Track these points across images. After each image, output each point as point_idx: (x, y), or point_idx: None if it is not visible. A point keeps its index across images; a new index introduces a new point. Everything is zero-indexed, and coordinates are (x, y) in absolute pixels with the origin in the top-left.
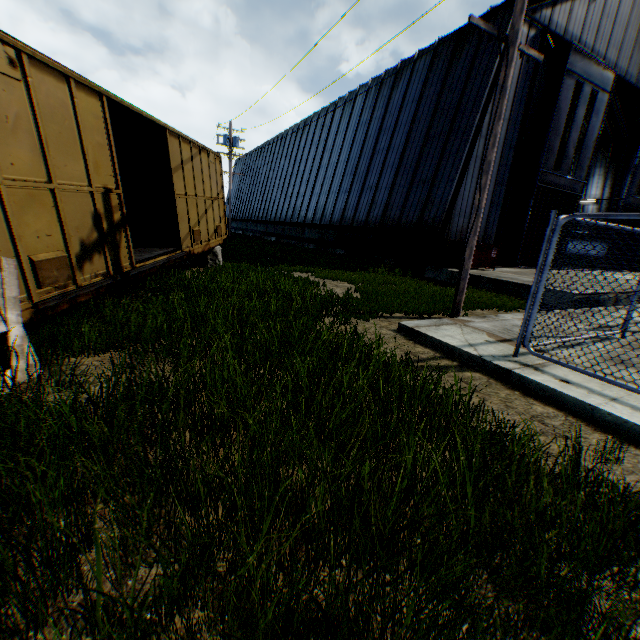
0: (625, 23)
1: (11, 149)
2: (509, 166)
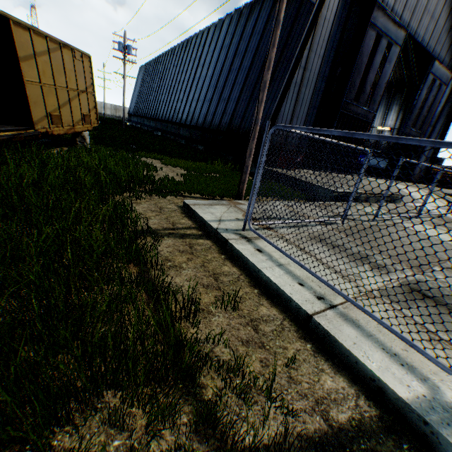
0: None
1: None
2: (321, 94)
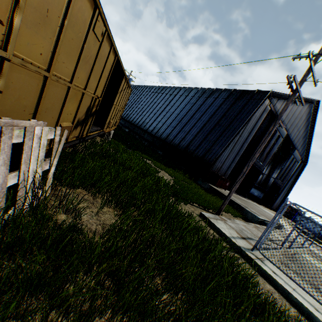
0: (295, 117)
1: (81, 70)
2: (243, 150)
